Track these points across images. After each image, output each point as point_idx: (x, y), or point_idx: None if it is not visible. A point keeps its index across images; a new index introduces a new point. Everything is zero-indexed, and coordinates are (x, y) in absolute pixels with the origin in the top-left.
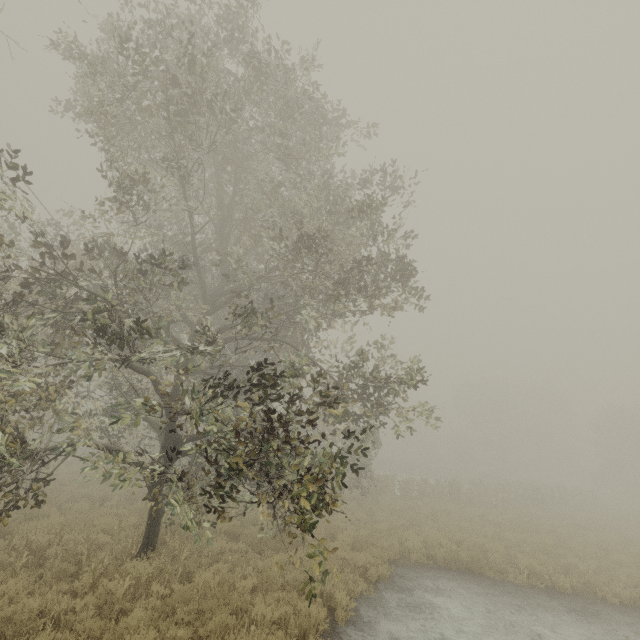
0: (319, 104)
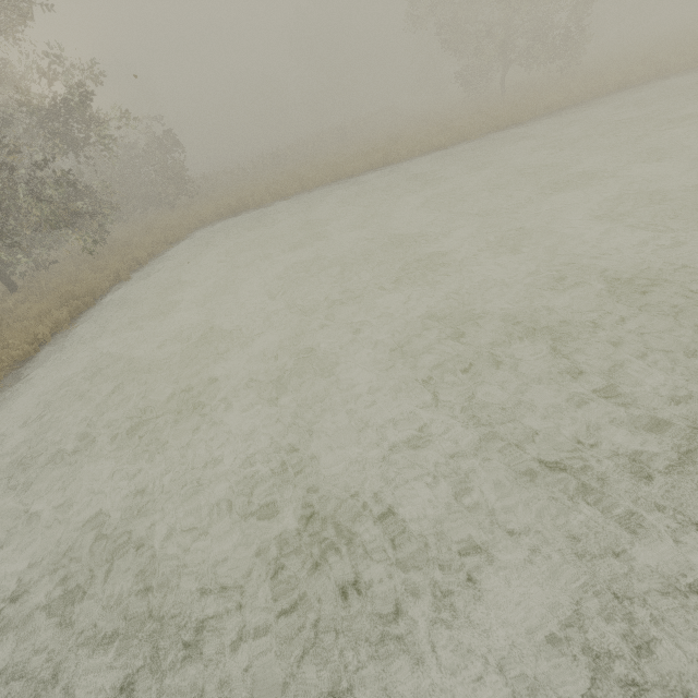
0: None
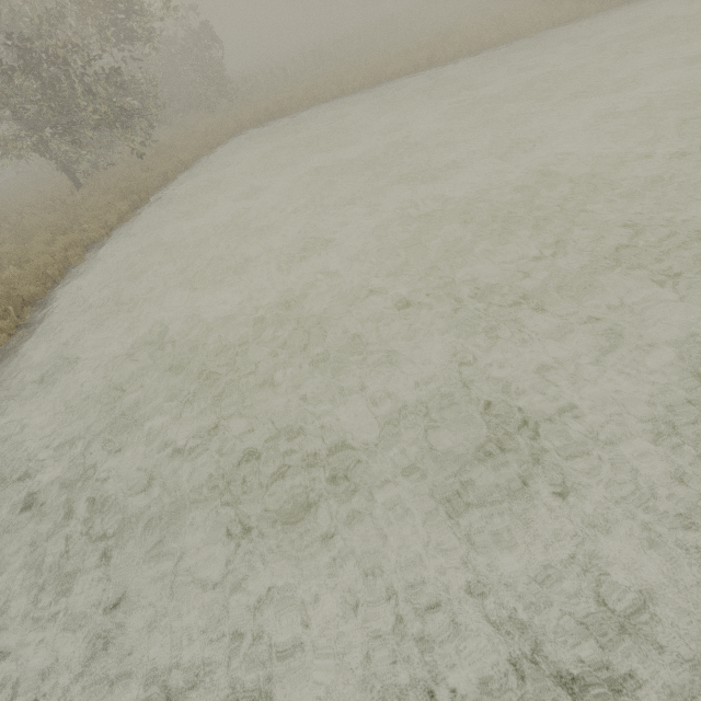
0: None
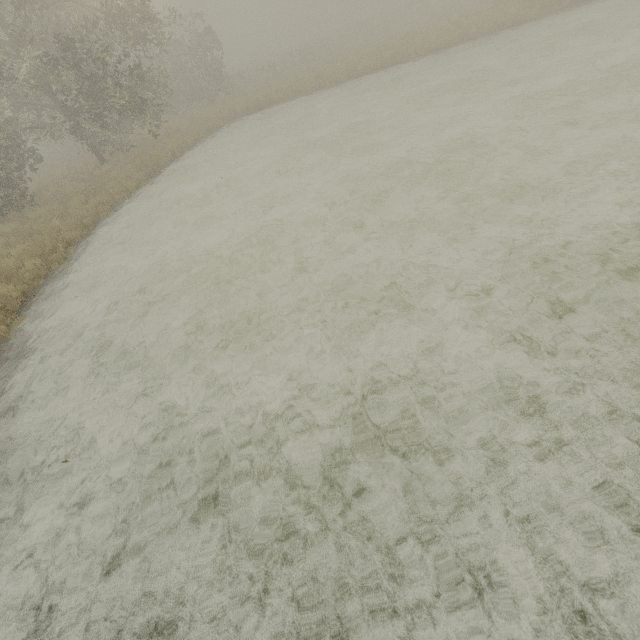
0: None
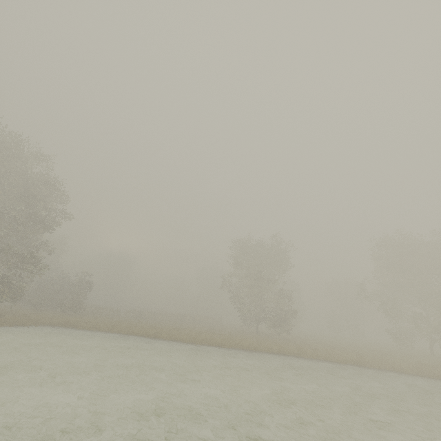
0: (26, 154)
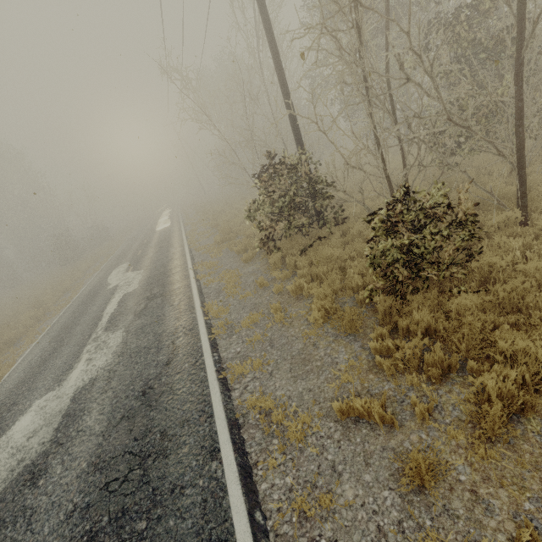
0: None
